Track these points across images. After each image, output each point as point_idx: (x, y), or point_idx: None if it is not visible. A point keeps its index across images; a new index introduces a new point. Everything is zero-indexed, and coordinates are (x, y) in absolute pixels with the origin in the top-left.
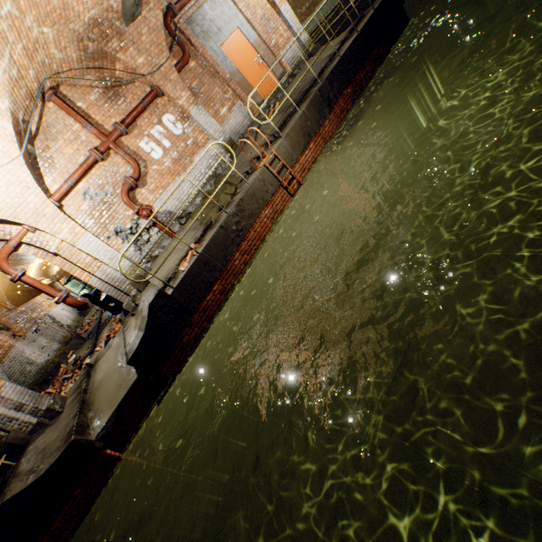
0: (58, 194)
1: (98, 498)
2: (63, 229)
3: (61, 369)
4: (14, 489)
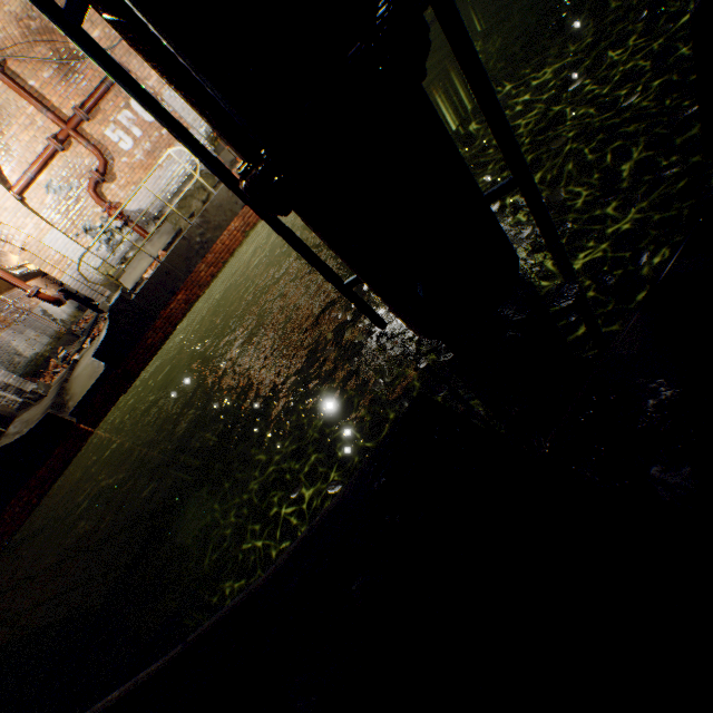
0: (19, 187)
1: (76, 460)
2: (28, 225)
3: (52, 364)
4: (4, 442)
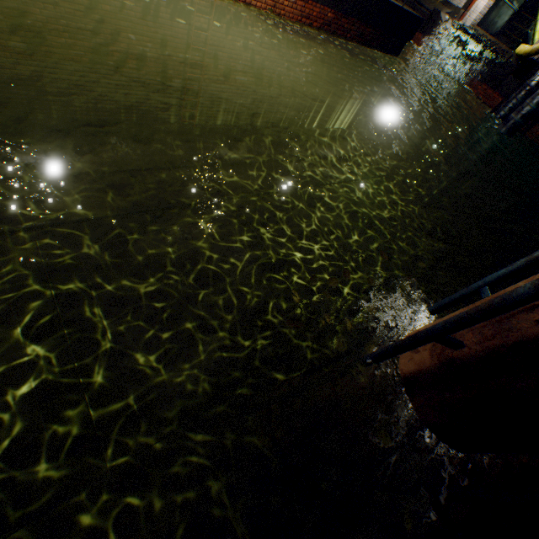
0: None
1: None
2: None
3: None
4: None
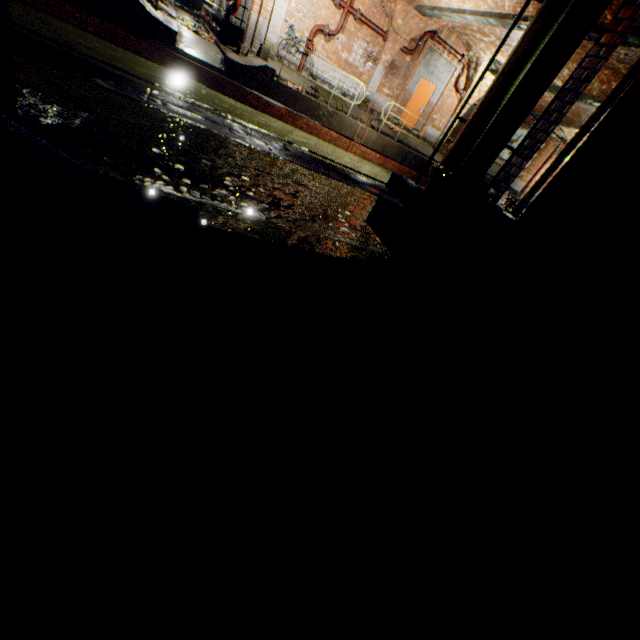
0: None
1: (140, 59)
2: None
3: None
4: None
